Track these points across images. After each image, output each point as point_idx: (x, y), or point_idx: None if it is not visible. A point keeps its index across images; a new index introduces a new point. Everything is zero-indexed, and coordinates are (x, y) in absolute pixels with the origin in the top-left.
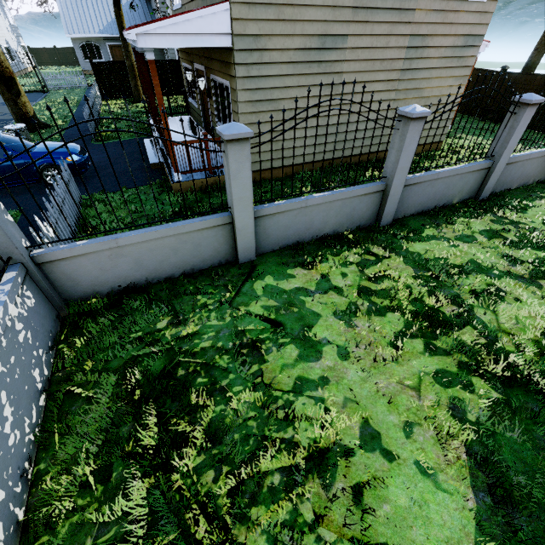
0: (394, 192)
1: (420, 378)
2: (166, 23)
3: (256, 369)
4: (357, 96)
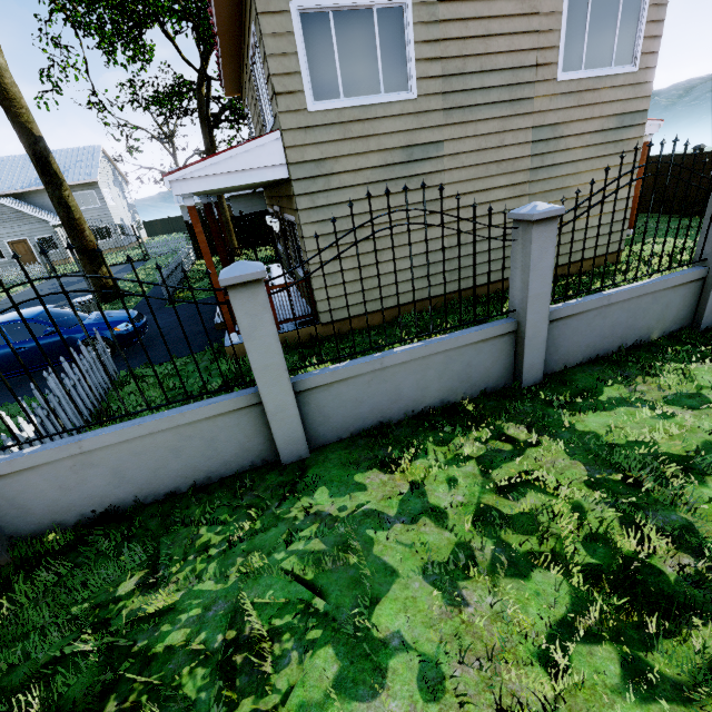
0: (534, 333)
1: None
2: (205, 164)
3: (247, 710)
4: (471, 210)
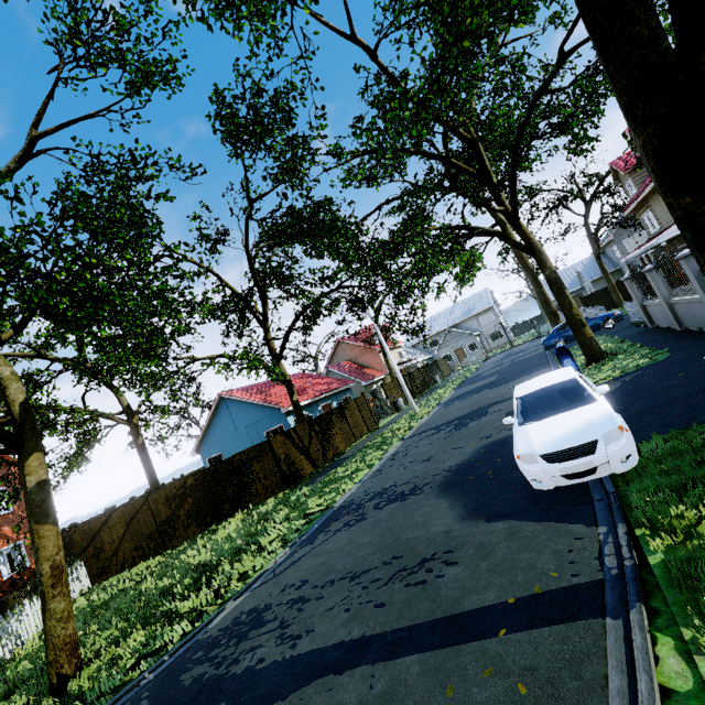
0: None
1: None
2: (669, 230)
3: None
4: None
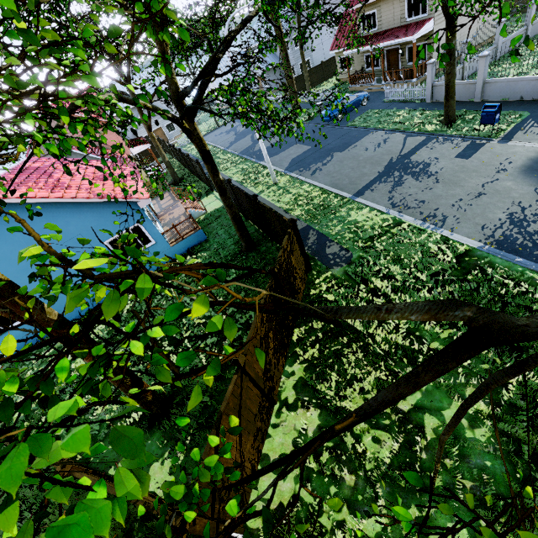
0: (499, 46)
1: (528, 67)
2: (420, 30)
3: None
4: (465, 29)
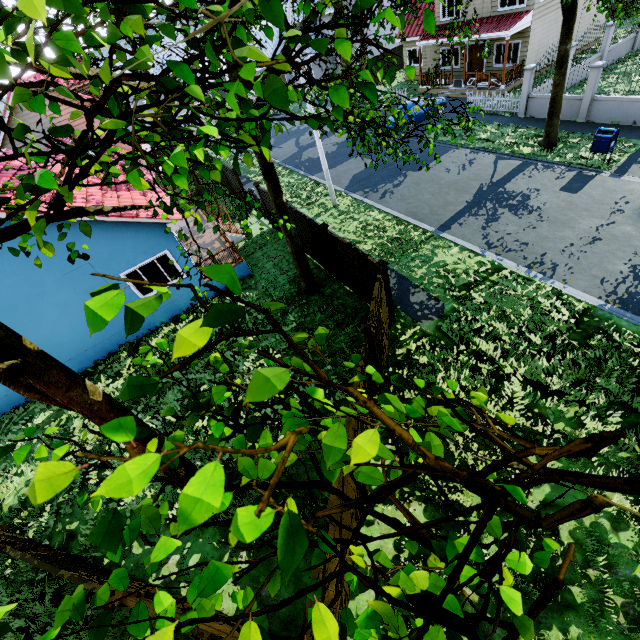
0: (605, 55)
1: (638, 85)
2: (516, 25)
3: None
4: None
